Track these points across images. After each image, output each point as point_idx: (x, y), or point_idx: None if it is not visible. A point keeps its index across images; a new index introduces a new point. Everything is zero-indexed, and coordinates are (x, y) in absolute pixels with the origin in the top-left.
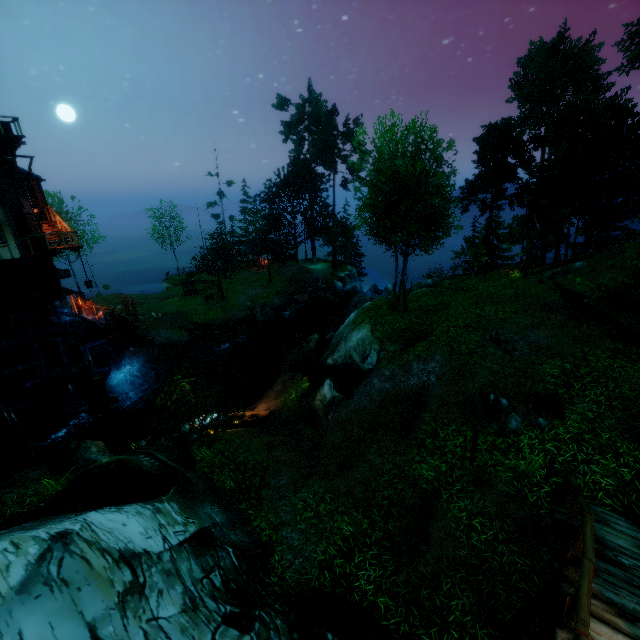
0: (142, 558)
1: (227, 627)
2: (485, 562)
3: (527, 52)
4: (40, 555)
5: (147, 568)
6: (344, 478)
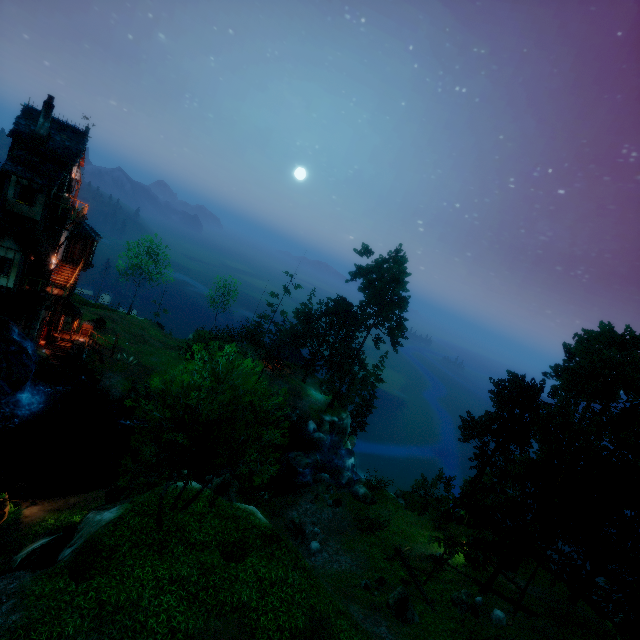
0: None
1: None
2: None
3: (586, 330)
4: None
5: None
6: None
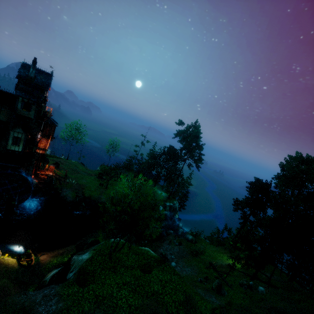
0: None
1: None
2: None
3: (290, 156)
4: None
5: None
6: None
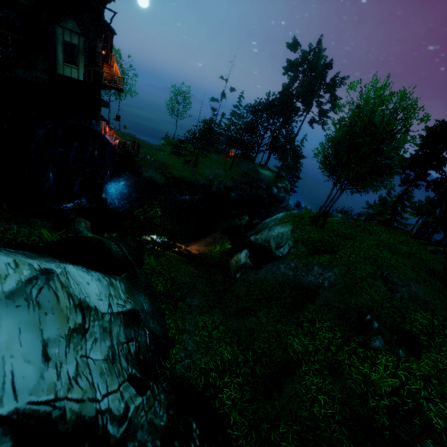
0: (92, 311)
1: (129, 384)
2: (318, 429)
3: None
4: (29, 278)
5: (93, 320)
6: (236, 321)
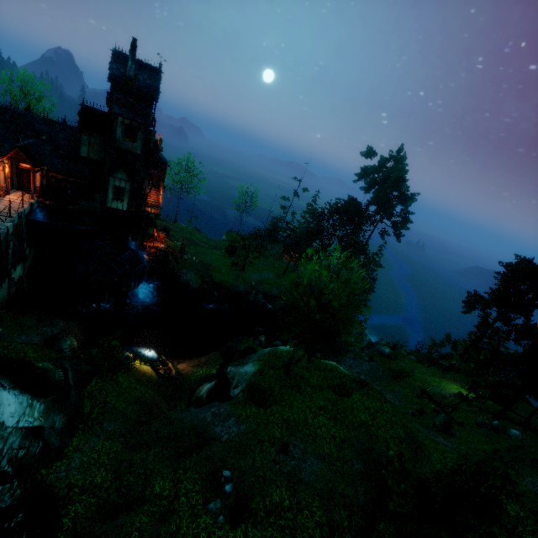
0: None
1: None
2: None
3: None
4: None
5: None
6: (129, 452)
